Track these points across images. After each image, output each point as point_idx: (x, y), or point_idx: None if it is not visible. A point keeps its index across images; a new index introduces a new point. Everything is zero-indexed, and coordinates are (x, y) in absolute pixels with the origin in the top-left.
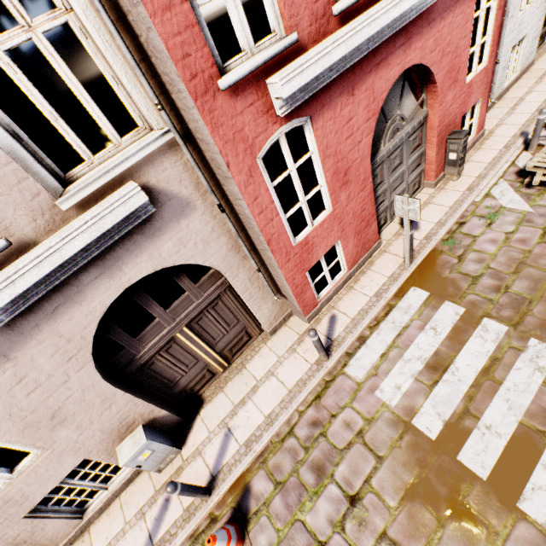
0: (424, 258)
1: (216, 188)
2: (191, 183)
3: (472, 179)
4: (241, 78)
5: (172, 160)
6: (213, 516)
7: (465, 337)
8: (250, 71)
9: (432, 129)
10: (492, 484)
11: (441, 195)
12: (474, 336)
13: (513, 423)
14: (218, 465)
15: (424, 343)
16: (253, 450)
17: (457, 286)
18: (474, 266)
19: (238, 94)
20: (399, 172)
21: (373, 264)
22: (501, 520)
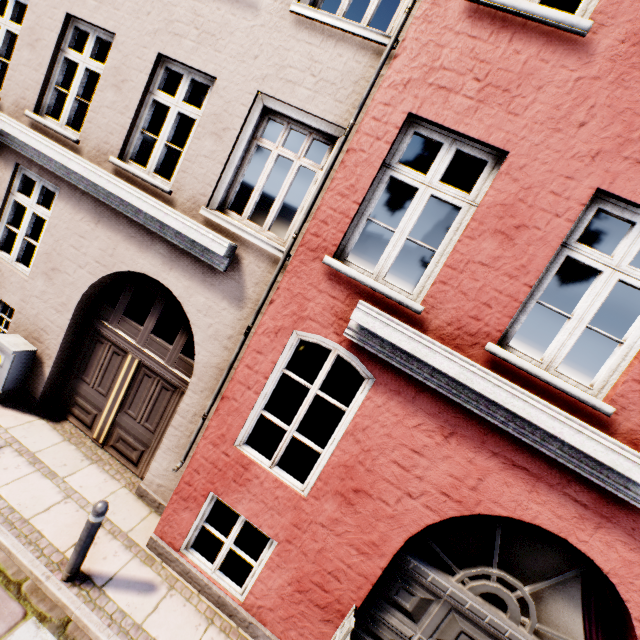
0: None
1: None
2: (260, 294)
3: None
4: (343, 272)
5: (269, 269)
6: None
7: None
8: (354, 277)
9: None
10: None
11: None
12: None
13: None
14: None
15: None
16: None
17: None
18: None
19: (332, 279)
20: None
21: None
22: None
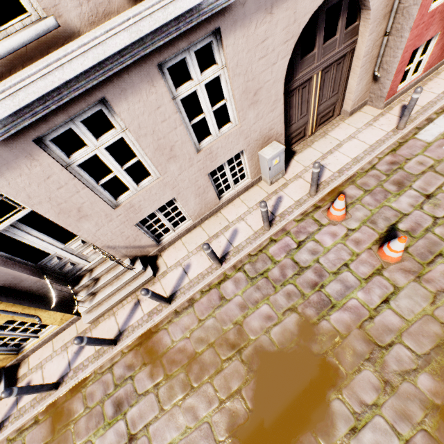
0: None
1: None
2: None
3: None
4: None
5: None
6: (317, 206)
7: None
8: None
9: None
10: None
11: None
12: None
13: None
14: (317, 182)
15: None
16: (346, 174)
17: None
18: None
19: None
20: None
21: (439, 74)
22: None
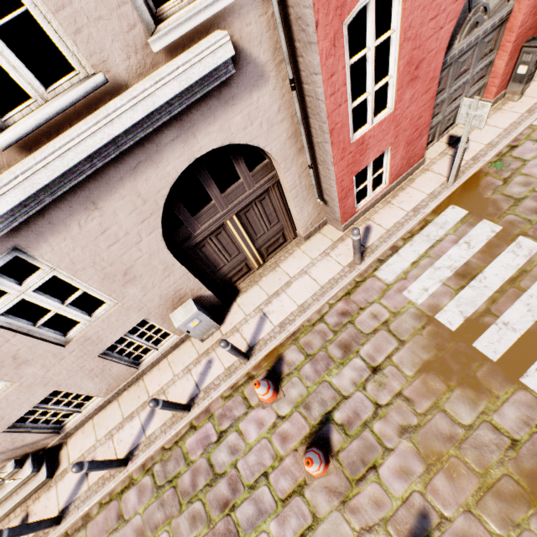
0: (467, 179)
1: (290, 61)
2: (269, 48)
3: (534, 101)
4: None
5: (257, 14)
6: (251, 375)
7: (497, 252)
8: None
9: (512, 31)
10: (501, 364)
11: (497, 116)
12: (507, 251)
13: (529, 322)
14: (255, 339)
15: (456, 255)
16: (287, 330)
17: (498, 206)
18: (519, 189)
19: None
20: (462, 81)
21: (413, 181)
22: (503, 389)
